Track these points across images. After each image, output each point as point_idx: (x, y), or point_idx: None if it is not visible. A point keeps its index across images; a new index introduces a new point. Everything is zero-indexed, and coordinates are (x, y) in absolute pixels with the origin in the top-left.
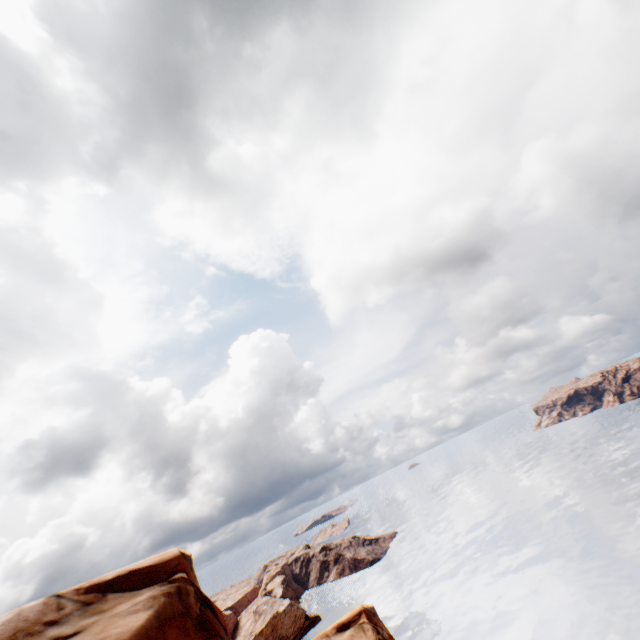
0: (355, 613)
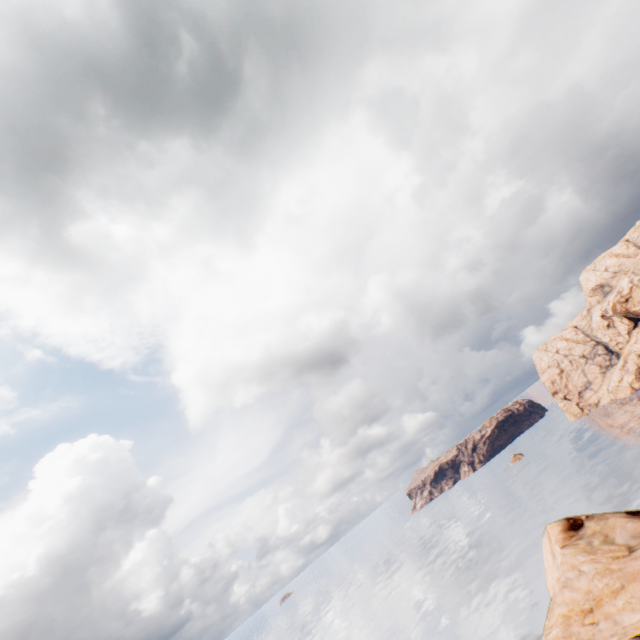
0: (563, 521)
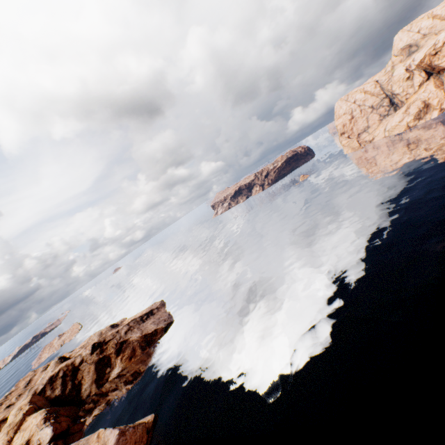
0: None
